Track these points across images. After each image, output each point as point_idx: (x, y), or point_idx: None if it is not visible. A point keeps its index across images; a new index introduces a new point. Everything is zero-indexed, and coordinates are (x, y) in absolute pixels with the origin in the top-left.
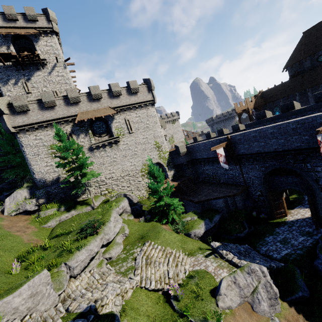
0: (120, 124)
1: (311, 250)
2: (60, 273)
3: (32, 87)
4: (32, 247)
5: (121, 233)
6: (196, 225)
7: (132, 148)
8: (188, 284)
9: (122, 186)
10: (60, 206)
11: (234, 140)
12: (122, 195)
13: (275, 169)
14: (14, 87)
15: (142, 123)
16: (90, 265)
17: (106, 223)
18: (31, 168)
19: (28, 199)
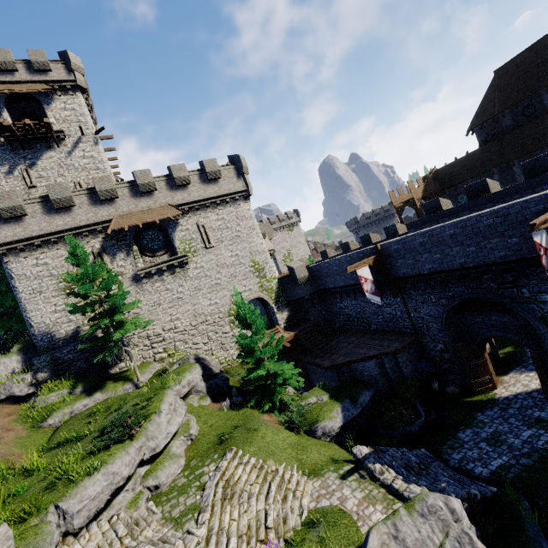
0: (189, 233)
1: (547, 456)
2: (40, 528)
3: (39, 178)
4: (5, 470)
5: (182, 434)
6: (326, 412)
7: (211, 273)
8: (304, 541)
9: (193, 343)
10: (75, 385)
11: (388, 252)
12: (190, 361)
13: (465, 301)
14: (7, 178)
15: (229, 230)
16: (114, 504)
17: (152, 416)
18: (27, 316)
19: (18, 375)
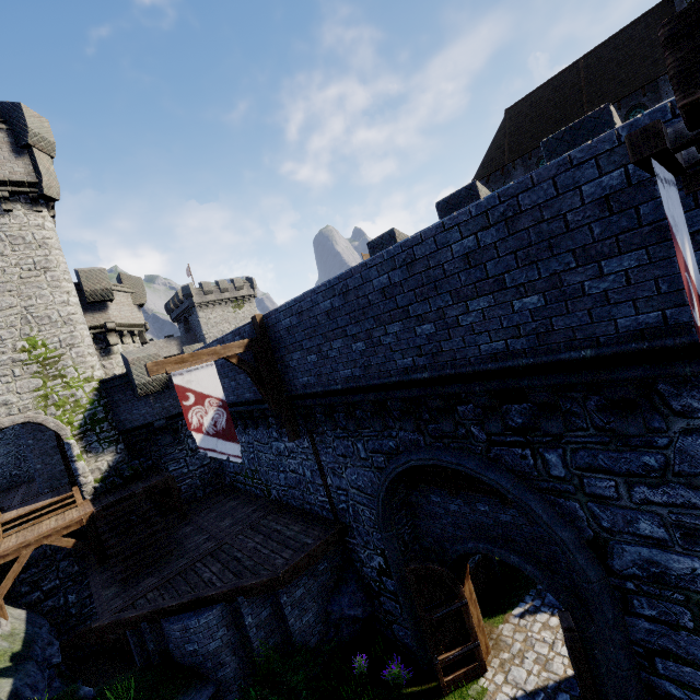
0: None
1: None
2: None
3: None
4: None
5: None
6: None
7: None
8: None
9: None
10: None
11: (276, 333)
12: None
13: (419, 466)
14: None
15: None
16: None
17: None
18: None
19: None
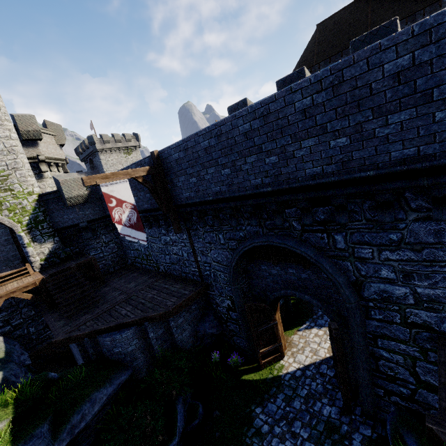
0: None
1: None
2: None
3: None
4: None
5: None
6: None
7: None
8: None
9: None
10: None
11: (168, 164)
12: None
13: (258, 246)
14: None
15: None
16: None
17: None
18: None
19: None
